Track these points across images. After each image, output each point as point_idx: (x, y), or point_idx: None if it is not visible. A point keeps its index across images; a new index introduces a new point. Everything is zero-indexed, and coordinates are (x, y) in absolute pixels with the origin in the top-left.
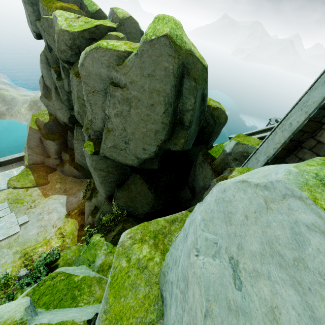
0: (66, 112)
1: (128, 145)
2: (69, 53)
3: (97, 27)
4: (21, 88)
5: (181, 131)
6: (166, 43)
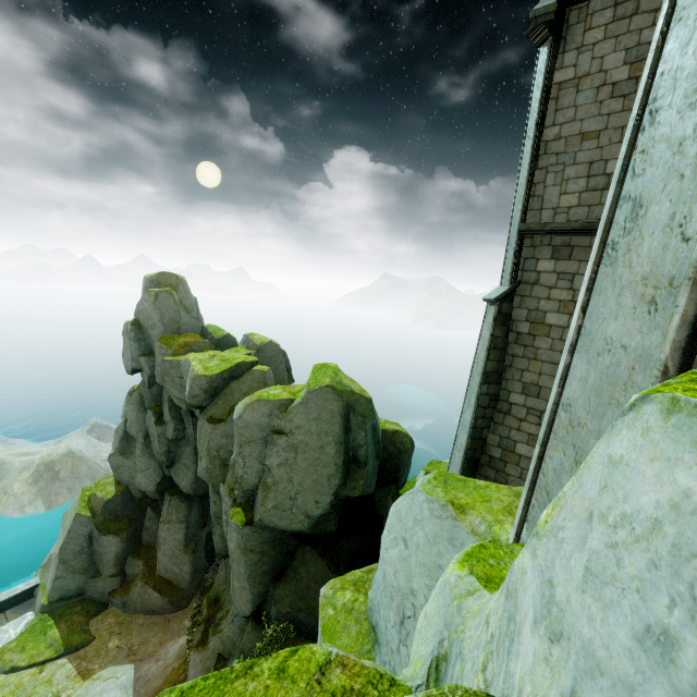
0: (155, 473)
1: (295, 500)
2: (203, 397)
3: (238, 365)
4: (18, 440)
5: (357, 470)
6: (329, 391)
